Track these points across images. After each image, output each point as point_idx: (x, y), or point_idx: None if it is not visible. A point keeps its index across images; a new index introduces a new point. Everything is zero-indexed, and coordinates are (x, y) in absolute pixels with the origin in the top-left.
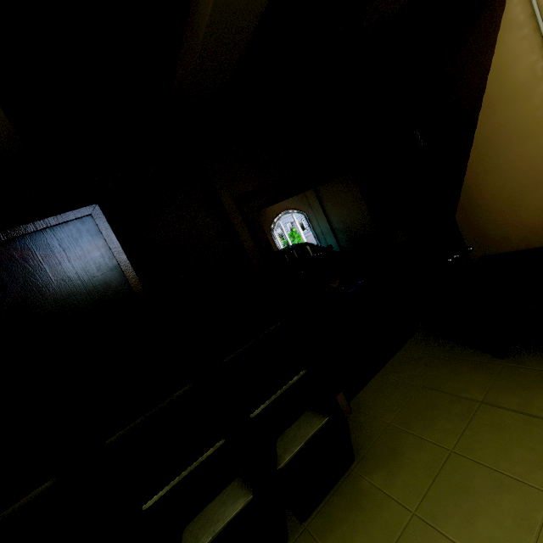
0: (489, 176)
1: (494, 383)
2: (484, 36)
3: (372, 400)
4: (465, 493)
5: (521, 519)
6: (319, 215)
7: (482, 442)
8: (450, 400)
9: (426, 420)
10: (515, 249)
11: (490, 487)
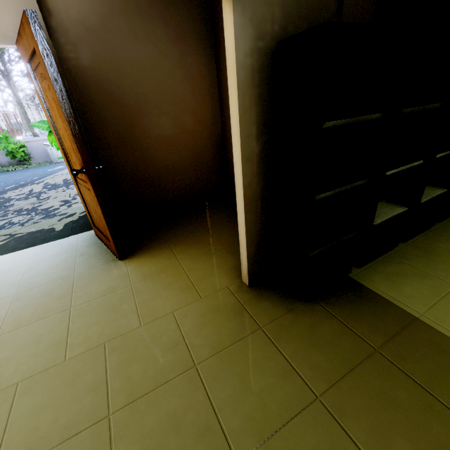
0: None
1: None
2: None
3: None
4: None
5: None
6: None
7: None
8: None
9: None
10: None
11: None
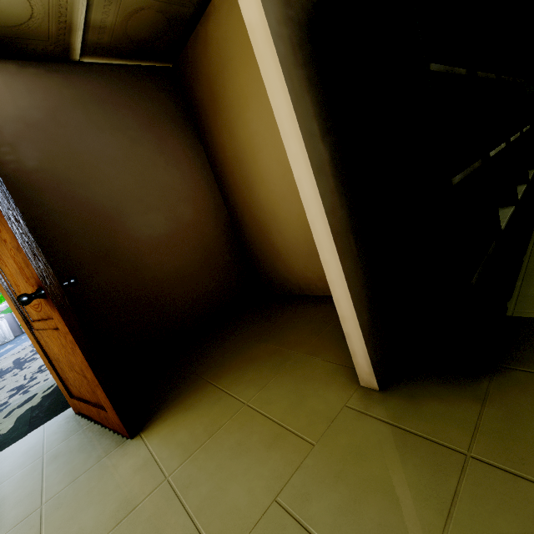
0: None
1: None
2: None
3: None
4: None
5: None
6: None
7: None
8: None
9: None
10: None
11: None
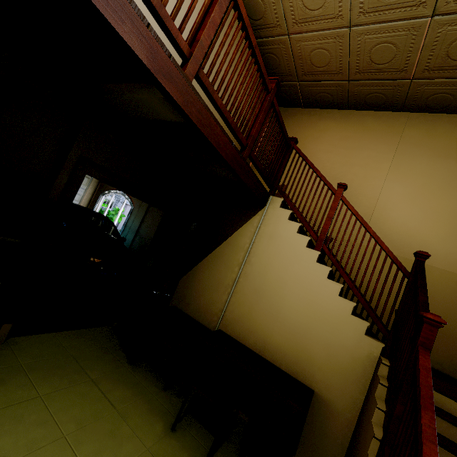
0: (206, 271)
1: (111, 373)
2: (245, 217)
3: (29, 344)
4: (17, 420)
5: (32, 443)
6: (139, 216)
7: (64, 398)
8: (76, 370)
9: (48, 373)
10: (188, 313)
11: (37, 422)
